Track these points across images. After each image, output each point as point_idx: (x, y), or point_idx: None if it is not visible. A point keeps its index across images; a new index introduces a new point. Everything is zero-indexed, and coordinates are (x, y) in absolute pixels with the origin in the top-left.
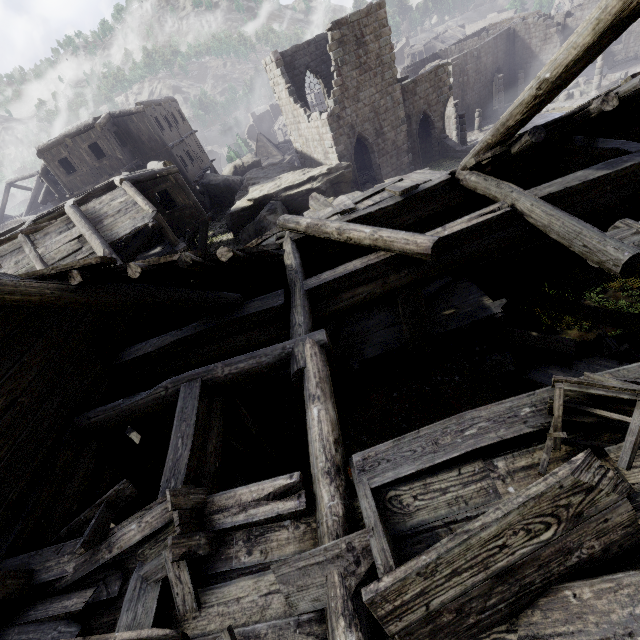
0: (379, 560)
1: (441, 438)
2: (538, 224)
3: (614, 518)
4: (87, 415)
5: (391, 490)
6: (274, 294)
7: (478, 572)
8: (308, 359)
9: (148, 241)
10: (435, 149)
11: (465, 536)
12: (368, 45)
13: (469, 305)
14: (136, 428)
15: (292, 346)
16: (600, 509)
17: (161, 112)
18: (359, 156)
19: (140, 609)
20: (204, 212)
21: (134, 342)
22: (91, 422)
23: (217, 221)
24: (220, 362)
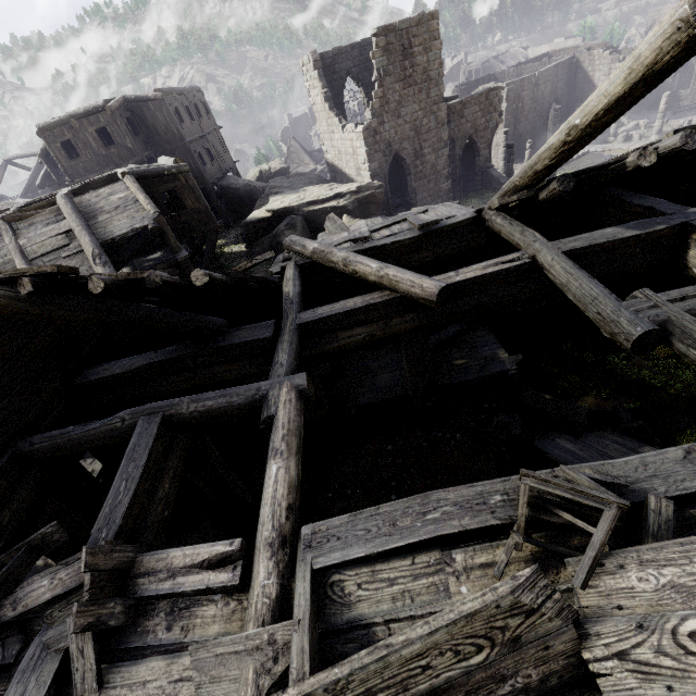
0: (295, 662)
1: (400, 519)
2: (556, 281)
3: (556, 646)
4: (31, 440)
5: (336, 573)
6: (263, 324)
7: (396, 693)
8: (281, 406)
9: (146, 244)
10: (478, 178)
11: (384, 652)
12: (415, 57)
13: (483, 357)
14: (97, 455)
15: (268, 388)
16: (540, 635)
17: (183, 102)
18: (396, 176)
19: (32, 683)
20: (215, 219)
21: (106, 359)
22: (34, 448)
23: (232, 229)
24: (187, 396)
